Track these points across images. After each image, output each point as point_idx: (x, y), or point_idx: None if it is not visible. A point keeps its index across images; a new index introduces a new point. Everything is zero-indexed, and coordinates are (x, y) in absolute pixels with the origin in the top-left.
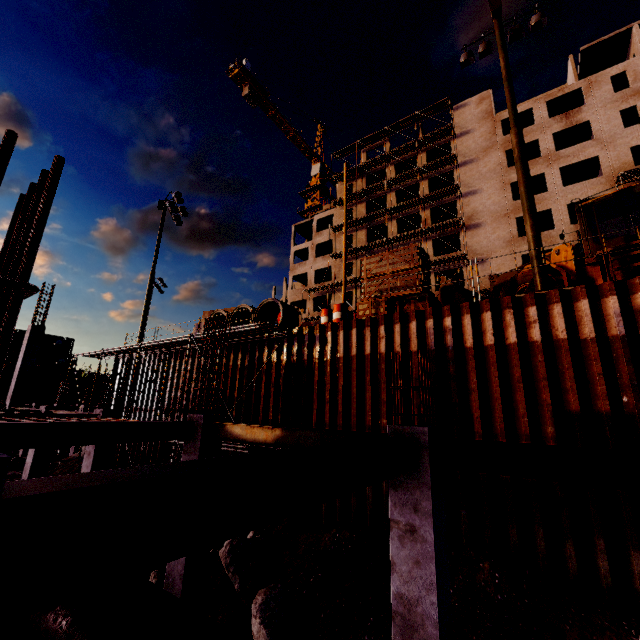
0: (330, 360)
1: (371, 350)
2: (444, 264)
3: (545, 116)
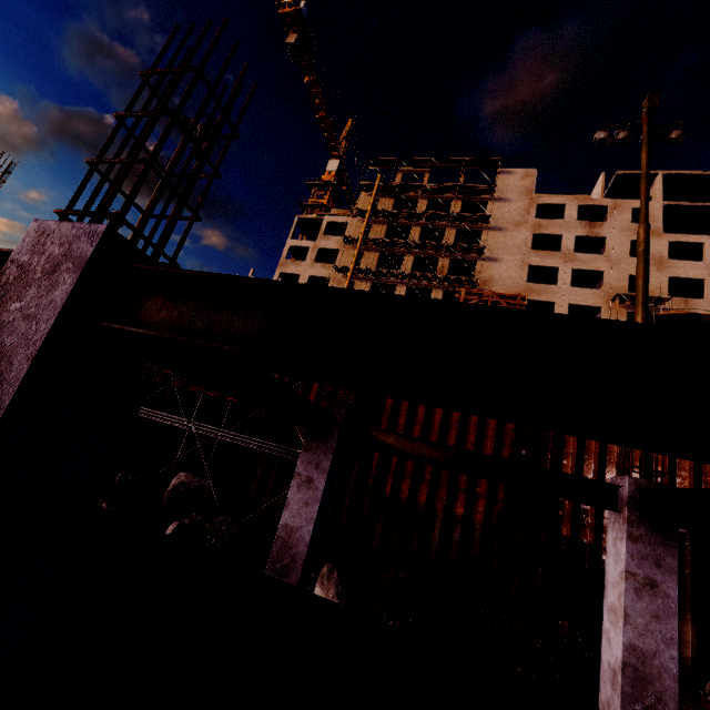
0: None
1: None
2: None
3: (574, 217)
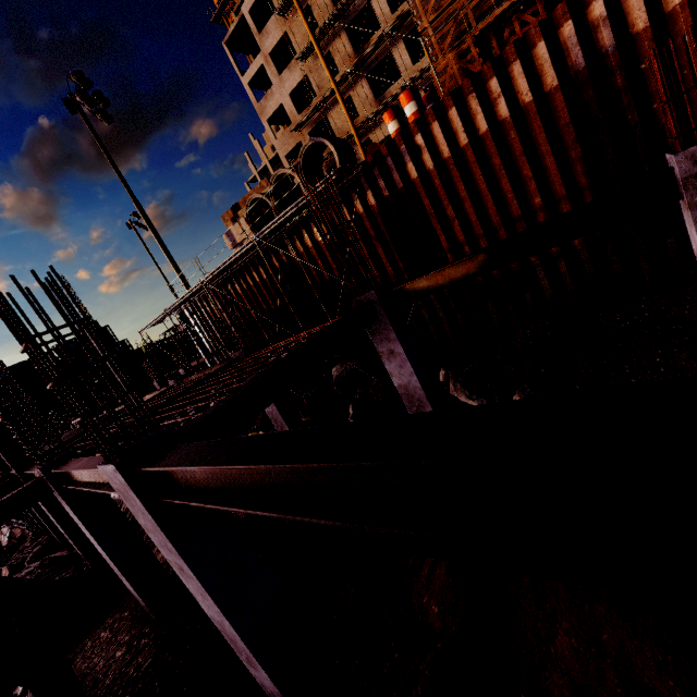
0: (435, 170)
1: (488, 124)
2: None
3: None
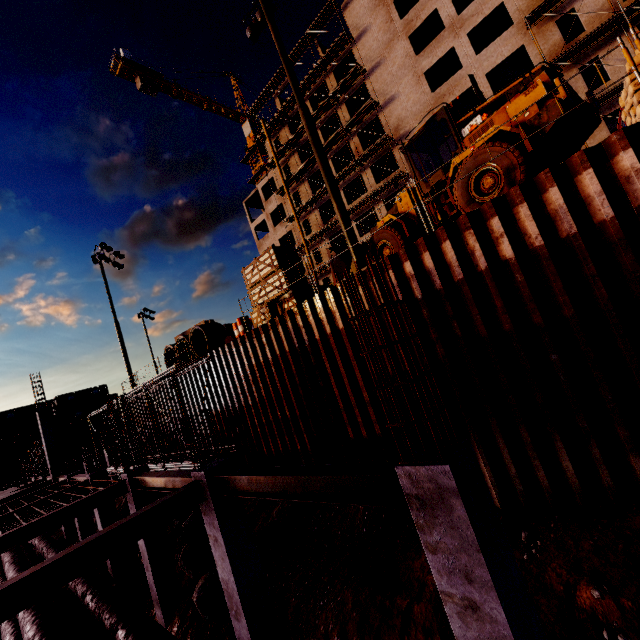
0: (242, 373)
1: (263, 357)
2: (388, 189)
3: None
